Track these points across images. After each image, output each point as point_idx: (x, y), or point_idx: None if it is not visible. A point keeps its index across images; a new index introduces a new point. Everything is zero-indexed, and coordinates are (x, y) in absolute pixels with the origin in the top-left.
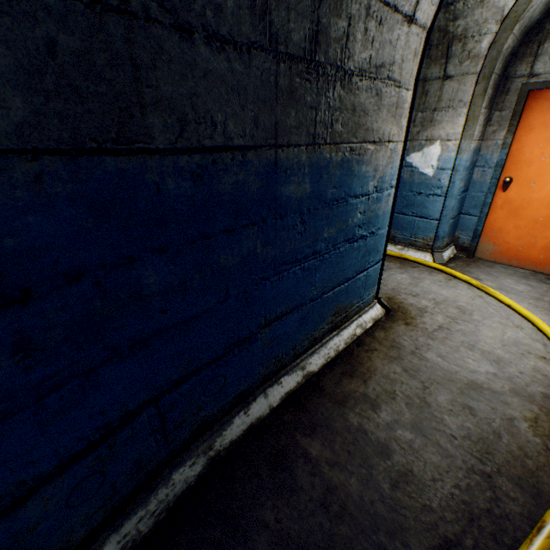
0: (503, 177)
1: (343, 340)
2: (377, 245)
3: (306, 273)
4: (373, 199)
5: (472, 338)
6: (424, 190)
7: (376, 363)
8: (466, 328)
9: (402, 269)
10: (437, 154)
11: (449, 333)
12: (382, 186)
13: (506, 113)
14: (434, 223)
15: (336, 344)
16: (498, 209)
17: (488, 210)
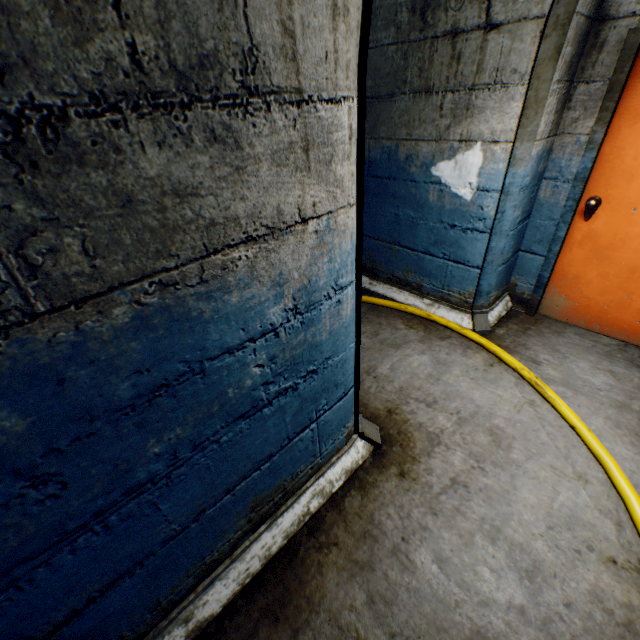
0: (586, 197)
1: (281, 532)
2: (333, 378)
3: (123, 525)
4: (293, 328)
5: (500, 509)
6: (459, 221)
7: (328, 582)
8: (495, 484)
9: (425, 343)
10: (478, 164)
11: (466, 496)
12: (314, 297)
13: (598, 85)
14: (475, 272)
15: (266, 544)
16: (575, 246)
17: (561, 246)
